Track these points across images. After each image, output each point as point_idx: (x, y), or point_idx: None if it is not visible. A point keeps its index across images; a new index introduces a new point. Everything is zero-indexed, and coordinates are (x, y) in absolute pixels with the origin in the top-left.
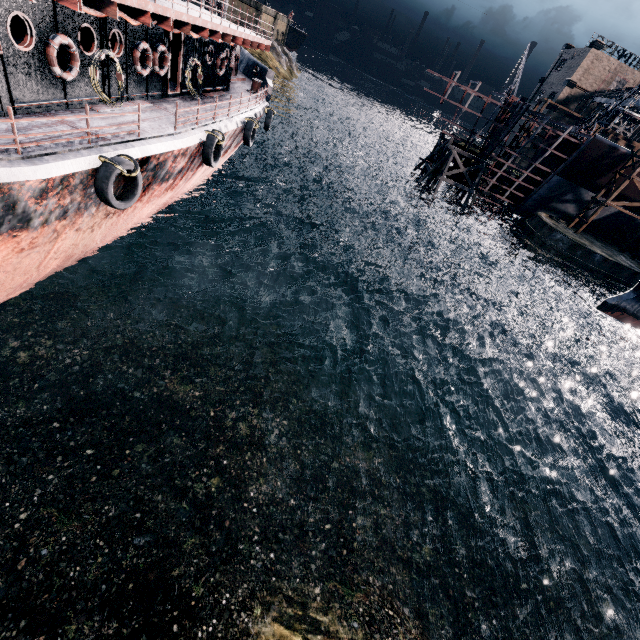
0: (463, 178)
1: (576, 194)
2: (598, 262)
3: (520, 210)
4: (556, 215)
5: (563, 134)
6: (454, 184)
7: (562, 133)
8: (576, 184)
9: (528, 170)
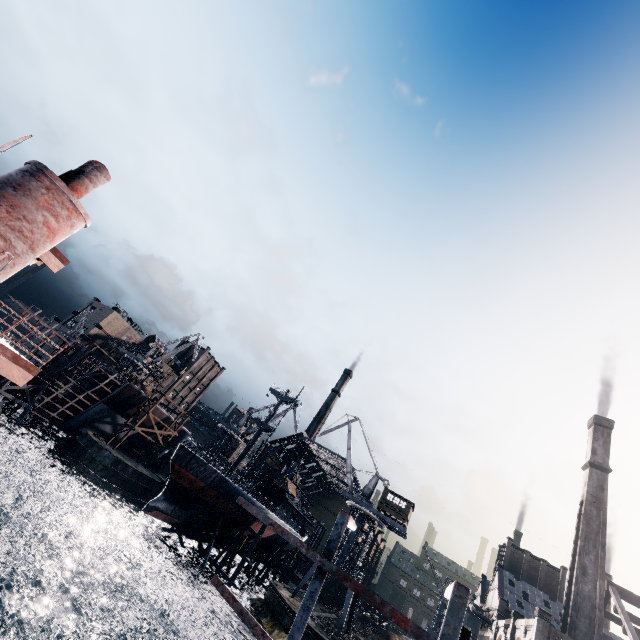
0: (16, 390)
1: (114, 418)
2: (131, 473)
3: (68, 426)
4: (97, 432)
5: (112, 376)
6: (13, 398)
7: (111, 376)
8: (115, 411)
9: (82, 395)
